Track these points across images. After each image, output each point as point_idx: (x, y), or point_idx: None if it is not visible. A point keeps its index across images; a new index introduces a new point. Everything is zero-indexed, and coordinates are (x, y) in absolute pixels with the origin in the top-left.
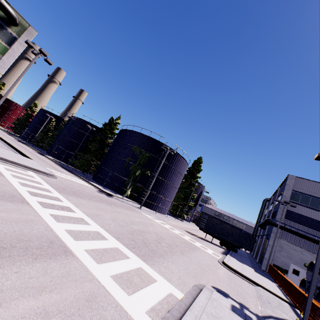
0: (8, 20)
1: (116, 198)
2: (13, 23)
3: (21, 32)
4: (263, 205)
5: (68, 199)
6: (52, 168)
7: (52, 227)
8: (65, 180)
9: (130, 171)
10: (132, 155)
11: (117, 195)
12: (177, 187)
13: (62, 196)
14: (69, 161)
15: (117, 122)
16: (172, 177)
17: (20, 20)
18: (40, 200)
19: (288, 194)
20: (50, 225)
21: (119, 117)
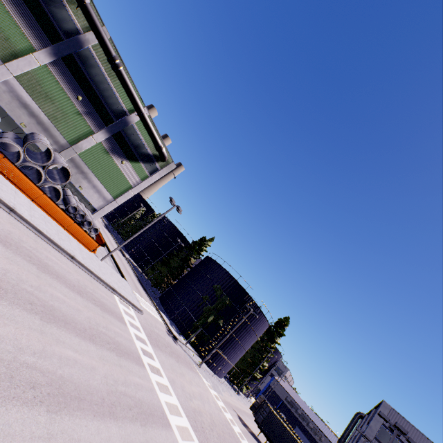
0: (159, 157)
1: (180, 344)
2: (162, 161)
3: (164, 165)
4: (354, 421)
5: (156, 355)
6: (136, 289)
7: (159, 397)
8: (147, 314)
9: (203, 312)
10: (211, 295)
11: (181, 339)
12: (247, 349)
13: (153, 350)
14: (142, 265)
15: (208, 244)
16: (245, 336)
17: (168, 158)
18: (147, 360)
19: (376, 427)
20: (158, 394)
21: (212, 238)
